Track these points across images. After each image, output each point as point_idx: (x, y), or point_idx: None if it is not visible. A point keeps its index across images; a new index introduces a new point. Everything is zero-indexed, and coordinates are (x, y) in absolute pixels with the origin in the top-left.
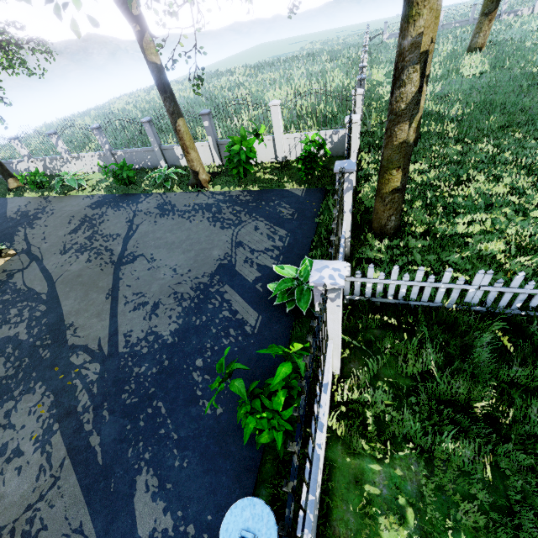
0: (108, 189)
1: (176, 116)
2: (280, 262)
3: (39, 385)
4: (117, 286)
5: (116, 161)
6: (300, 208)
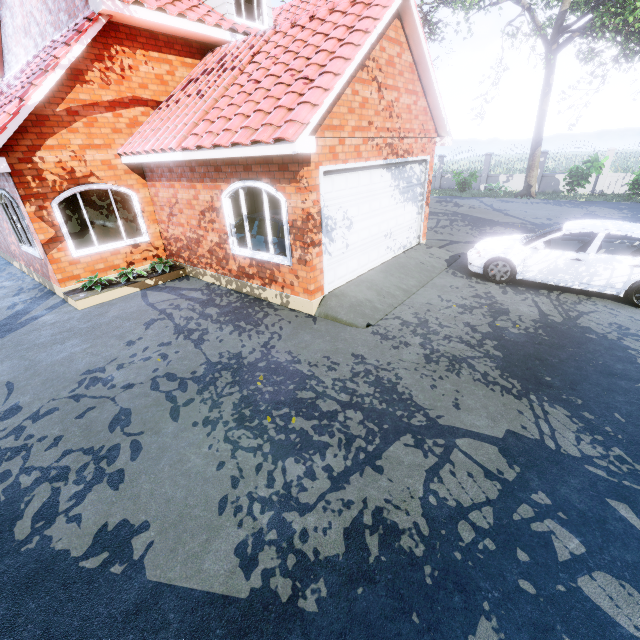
0: (439, 194)
1: (539, 144)
2: (636, 216)
3: (499, 226)
4: (508, 214)
5: (440, 182)
6: (635, 206)
